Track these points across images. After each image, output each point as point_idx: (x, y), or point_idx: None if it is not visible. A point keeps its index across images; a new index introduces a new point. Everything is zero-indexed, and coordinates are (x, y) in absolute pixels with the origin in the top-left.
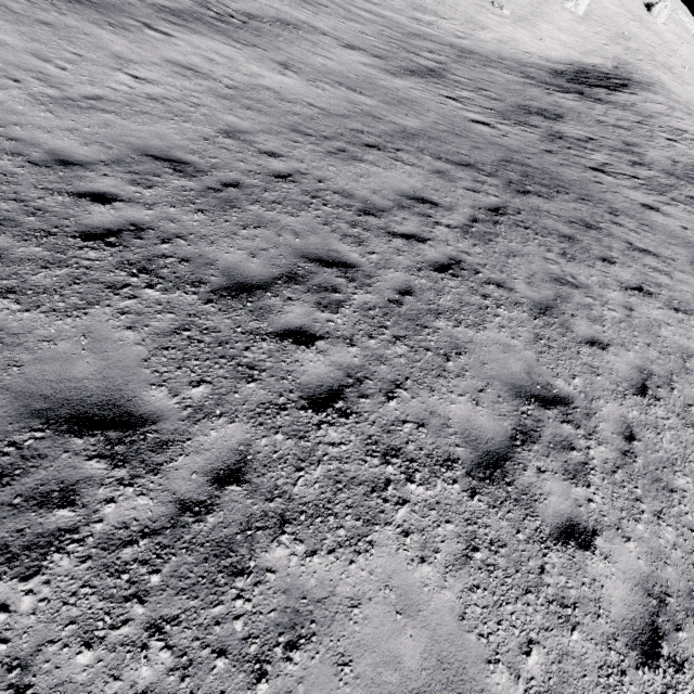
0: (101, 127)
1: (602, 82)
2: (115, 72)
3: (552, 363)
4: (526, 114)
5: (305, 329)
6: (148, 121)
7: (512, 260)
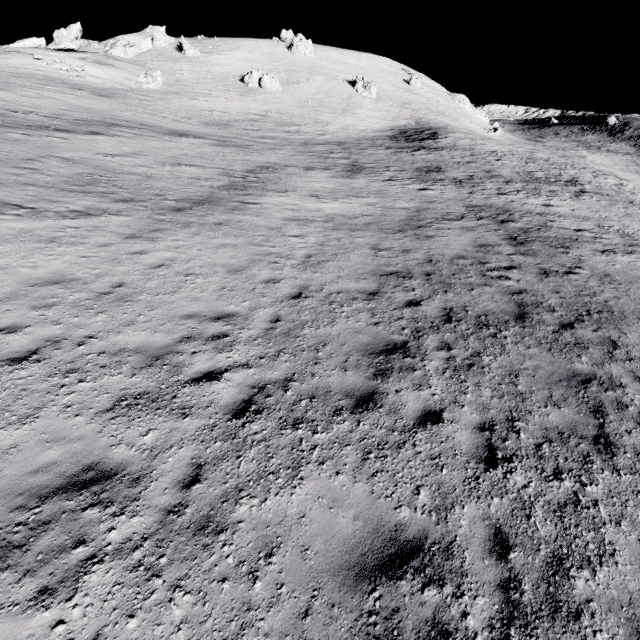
0: (342, 270)
1: (423, 136)
2: (286, 237)
3: (636, 297)
4: (427, 174)
5: (562, 322)
6: (346, 258)
7: (555, 259)
